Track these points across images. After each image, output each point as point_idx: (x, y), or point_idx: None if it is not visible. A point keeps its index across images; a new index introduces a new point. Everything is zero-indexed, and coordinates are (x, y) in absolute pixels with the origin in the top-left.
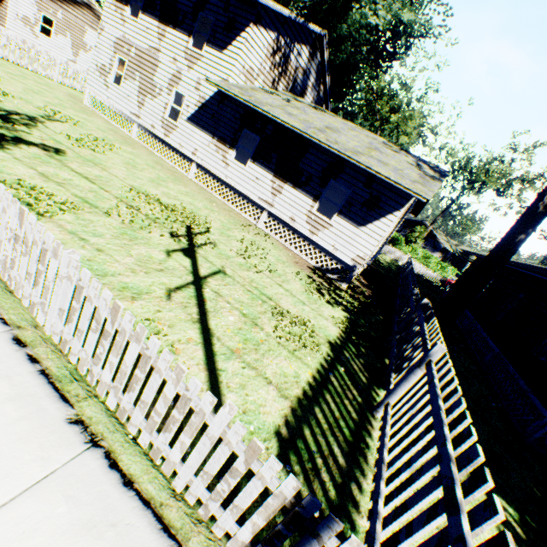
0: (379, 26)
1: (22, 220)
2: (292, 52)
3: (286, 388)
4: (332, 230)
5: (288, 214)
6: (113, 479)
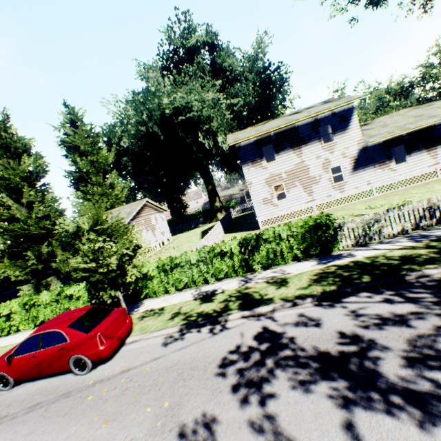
0: None
1: None
2: None
3: None
4: None
5: None
6: None
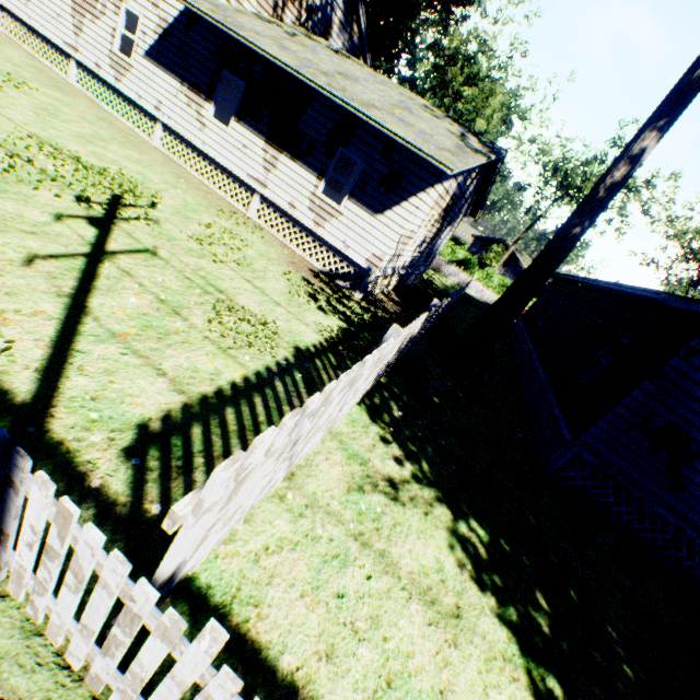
0: None
1: None
2: None
3: (190, 383)
4: (343, 220)
5: (286, 197)
6: None
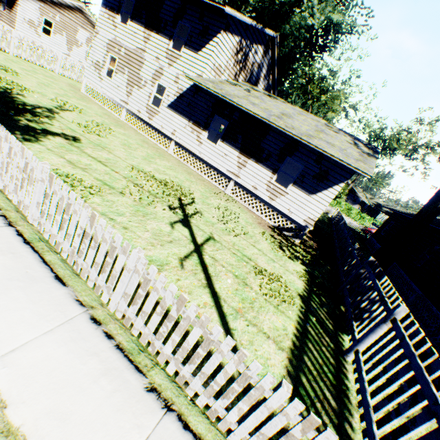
0: (314, 25)
1: (93, 222)
2: (251, 51)
3: (280, 341)
4: (288, 197)
5: (251, 183)
6: (188, 439)
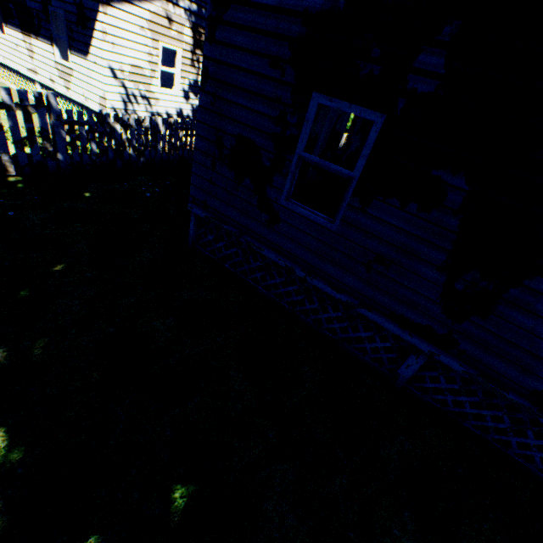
0: None
1: None
2: None
3: None
4: (76, 75)
5: (48, 76)
6: None
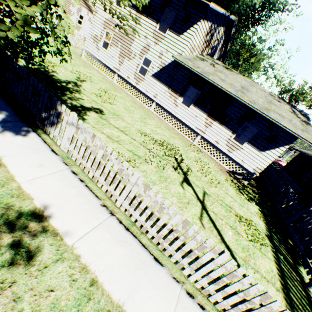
0: (255, 3)
1: (185, 225)
2: (215, 32)
3: (274, 282)
4: (242, 151)
5: (214, 139)
6: None
